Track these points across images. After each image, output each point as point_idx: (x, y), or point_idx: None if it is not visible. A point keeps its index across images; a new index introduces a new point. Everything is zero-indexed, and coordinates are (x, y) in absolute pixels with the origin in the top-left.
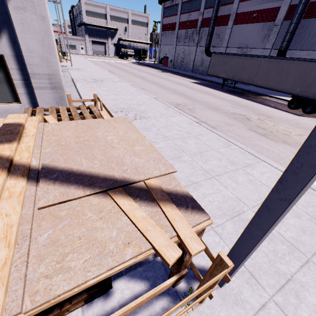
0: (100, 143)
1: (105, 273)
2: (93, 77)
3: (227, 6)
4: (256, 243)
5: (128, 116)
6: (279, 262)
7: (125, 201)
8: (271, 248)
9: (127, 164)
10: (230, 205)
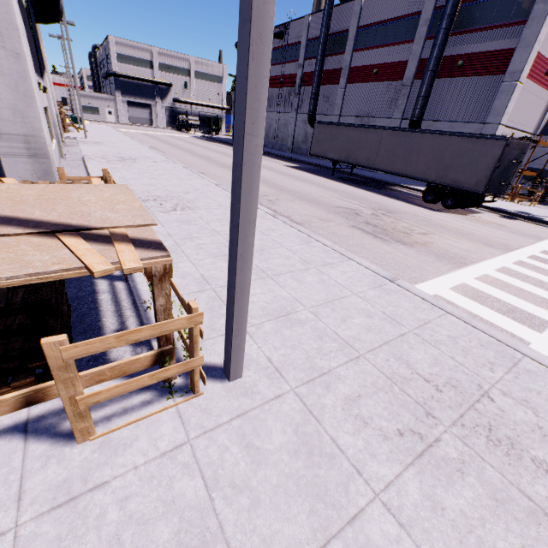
0: (70, 202)
1: (23, 279)
2: (120, 155)
3: (337, 56)
4: (234, 292)
5: (164, 206)
6: (320, 359)
7: (73, 240)
8: (316, 346)
9: (94, 217)
10: (281, 305)
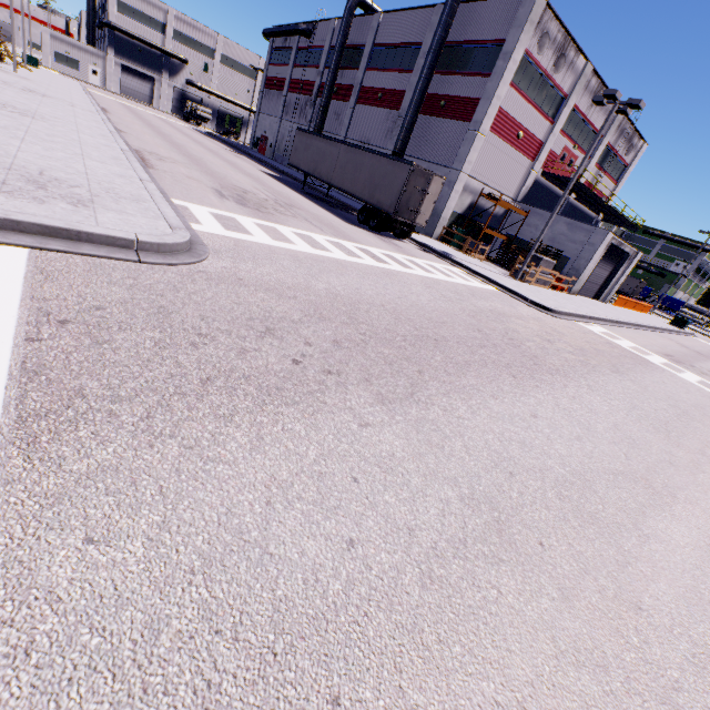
0: None
1: None
2: (35, 89)
3: (353, 71)
4: None
5: (6, 108)
6: None
7: None
8: None
9: None
10: None
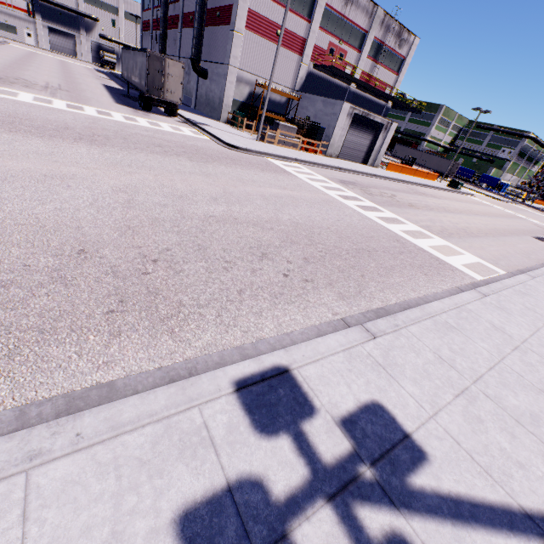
0: None
1: None
2: None
3: (179, 3)
4: None
5: None
6: None
7: None
8: None
9: None
10: None
